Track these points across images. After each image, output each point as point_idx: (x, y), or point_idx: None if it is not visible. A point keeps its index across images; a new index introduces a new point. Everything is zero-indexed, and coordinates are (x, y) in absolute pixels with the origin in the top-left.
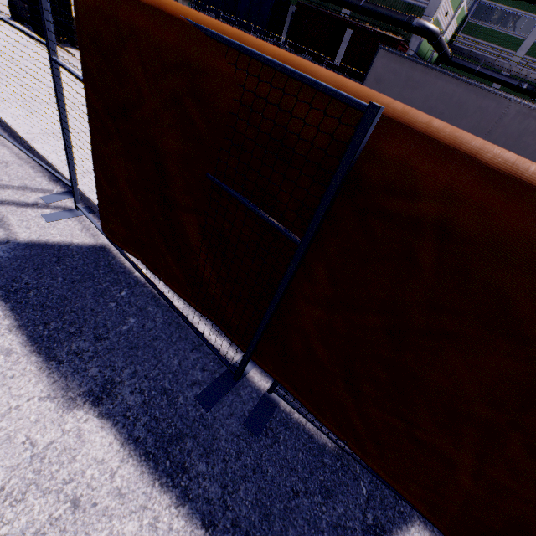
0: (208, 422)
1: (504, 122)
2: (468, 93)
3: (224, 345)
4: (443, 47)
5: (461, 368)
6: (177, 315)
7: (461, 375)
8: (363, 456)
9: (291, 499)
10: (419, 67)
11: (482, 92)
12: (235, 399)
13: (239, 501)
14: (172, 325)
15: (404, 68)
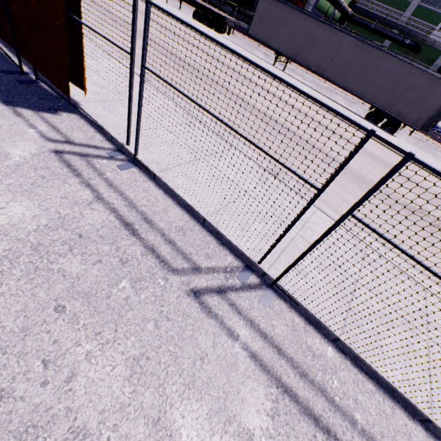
0: (0, 75)
1: (341, 51)
2: (318, 28)
3: (25, 68)
4: (340, 4)
5: (33, 2)
6: (6, 56)
7: (34, 5)
8: (49, 79)
9: (24, 94)
10: (287, 8)
11: (327, 28)
12: (18, 77)
13: (0, 87)
14: (2, 57)
15: (278, 9)
